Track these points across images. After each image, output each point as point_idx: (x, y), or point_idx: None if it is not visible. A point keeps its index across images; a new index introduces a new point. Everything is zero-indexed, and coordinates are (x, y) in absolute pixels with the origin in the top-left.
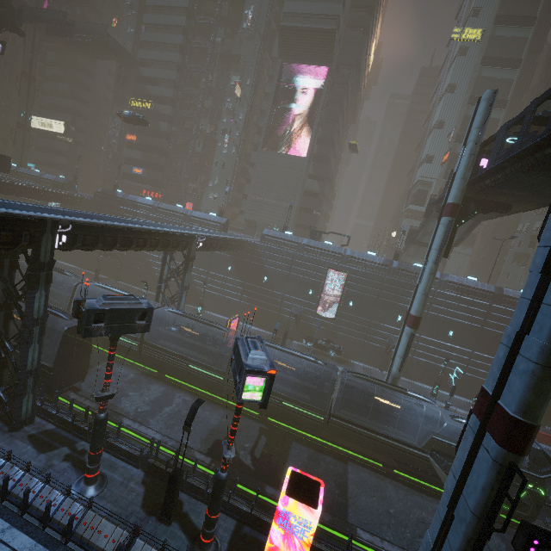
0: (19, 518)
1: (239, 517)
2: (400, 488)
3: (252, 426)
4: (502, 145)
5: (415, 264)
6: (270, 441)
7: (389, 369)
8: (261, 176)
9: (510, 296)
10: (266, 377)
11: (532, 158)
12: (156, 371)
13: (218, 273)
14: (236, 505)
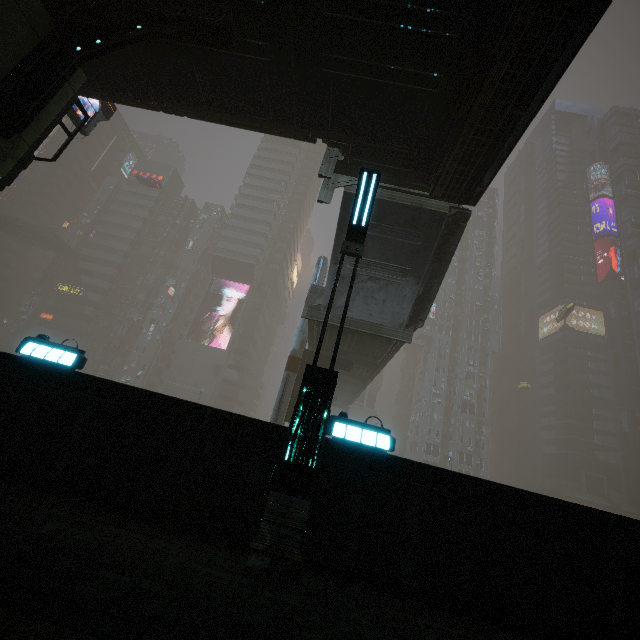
0: None
1: None
2: None
3: None
4: None
5: None
6: None
7: None
8: (181, 363)
9: None
10: None
11: None
12: None
13: None
14: None
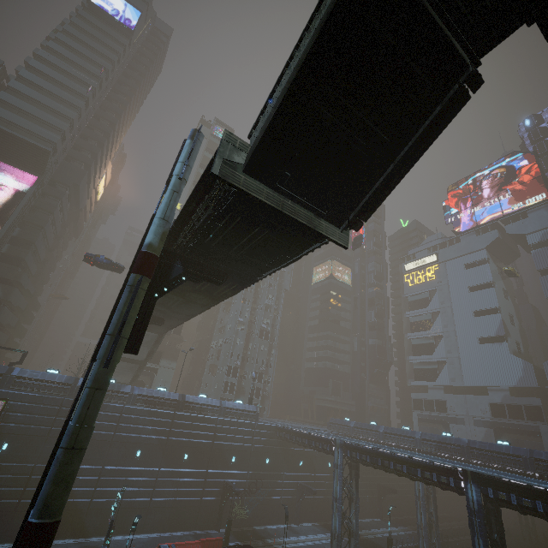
0: None
1: None
2: None
3: None
4: None
5: None
6: None
7: None
8: None
9: (190, 401)
10: None
11: None
12: None
13: None
14: None
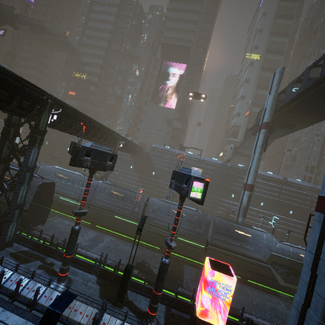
0: (10, 304)
1: (167, 303)
2: (254, 290)
3: (157, 255)
4: (291, 91)
5: (239, 165)
6: (170, 263)
7: (236, 218)
8: (149, 118)
9: (291, 182)
10: (204, 183)
11: (313, 91)
12: (89, 223)
13: (124, 170)
14: (165, 293)
